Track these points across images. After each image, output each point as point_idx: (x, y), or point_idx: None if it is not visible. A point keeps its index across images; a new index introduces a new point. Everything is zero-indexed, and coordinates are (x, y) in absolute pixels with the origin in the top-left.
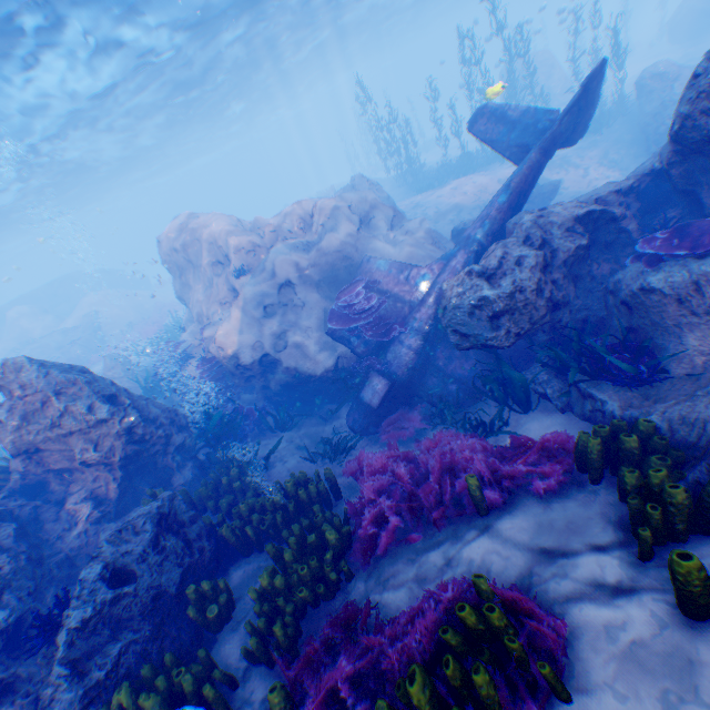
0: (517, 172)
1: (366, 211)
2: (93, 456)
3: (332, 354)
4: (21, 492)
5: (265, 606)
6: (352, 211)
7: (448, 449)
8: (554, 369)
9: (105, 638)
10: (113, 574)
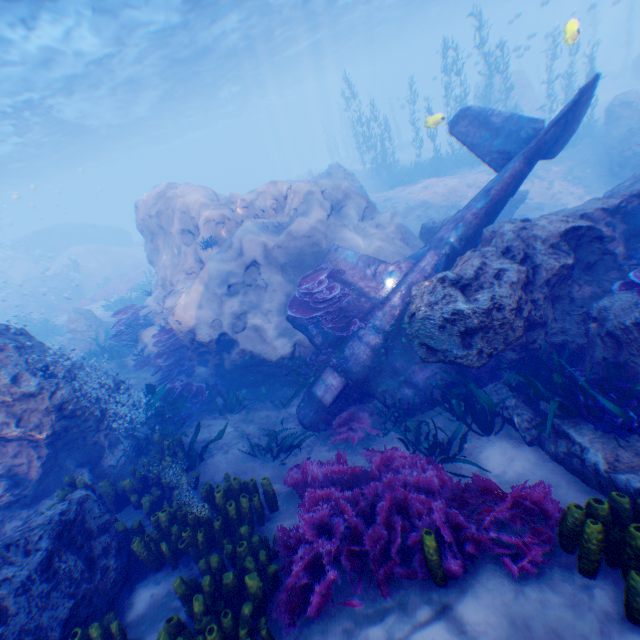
0: (498, 178)
1: (339, 199)
2: (14, 431)
3: (289, 340)
4: None
5: None
6: (325, 198)
7: (403, 482)
8: (523, 395)
9: None
10: None
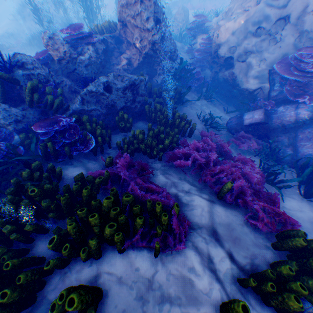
0: None
1: None
2: (136, 43)
3: (258, 83)
4: (115, 39)
5: (131, 138)
6: None
7: (241, 167)
8: None
9: (93, 101)
10: (107, 86)
